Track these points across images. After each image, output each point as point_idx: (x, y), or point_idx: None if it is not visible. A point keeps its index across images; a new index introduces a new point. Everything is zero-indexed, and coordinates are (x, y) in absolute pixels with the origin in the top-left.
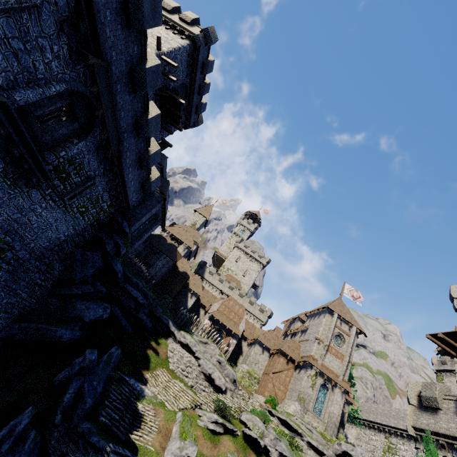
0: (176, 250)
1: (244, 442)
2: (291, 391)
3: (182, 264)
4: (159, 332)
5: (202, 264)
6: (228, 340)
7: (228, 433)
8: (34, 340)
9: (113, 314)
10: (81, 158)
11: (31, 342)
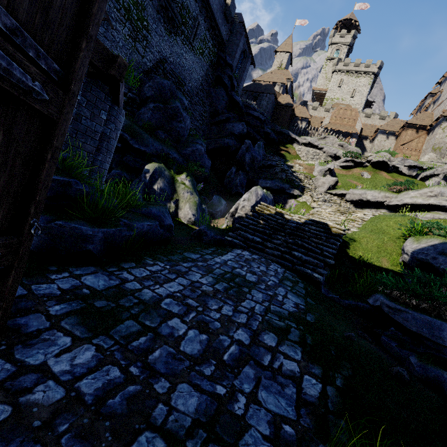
0: (272, 87)
1: (373, 168)
2: (425, 151)
3: (282, 99)
4: (284, 142)
5: (302, 104)
6: (347, 141)
7: (358, 166)
8: (217, 147)
9: (249, 133)
10: (186, 2)
11: (216, 149)
